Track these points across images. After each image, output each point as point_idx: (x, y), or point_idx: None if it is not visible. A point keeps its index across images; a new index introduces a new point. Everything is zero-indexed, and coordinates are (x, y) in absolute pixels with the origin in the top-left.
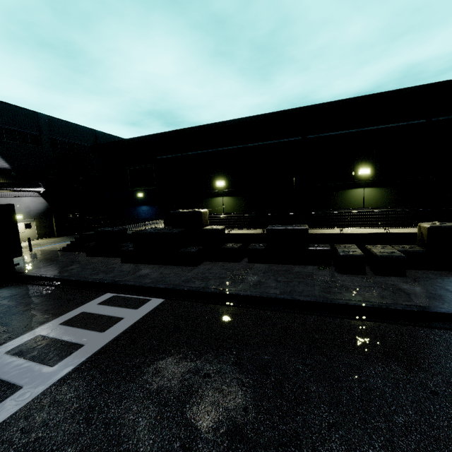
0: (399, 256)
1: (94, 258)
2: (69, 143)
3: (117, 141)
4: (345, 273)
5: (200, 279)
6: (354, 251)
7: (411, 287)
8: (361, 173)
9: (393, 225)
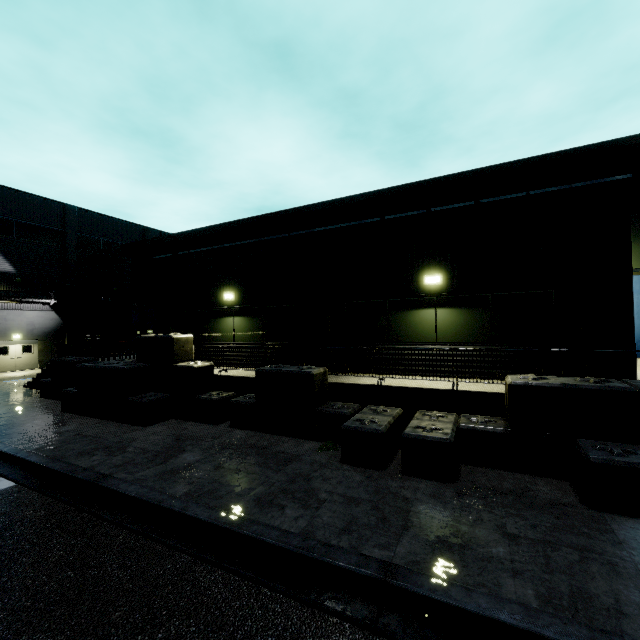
0: (439, 437)
1: (42, 401)
2: (105, 242)
3: (152, 239)
4: (351, 463)
5: (110, 450)
6: (372, 420)
7: (432, 510)
8: (428, 283)
9: (465, 376)
